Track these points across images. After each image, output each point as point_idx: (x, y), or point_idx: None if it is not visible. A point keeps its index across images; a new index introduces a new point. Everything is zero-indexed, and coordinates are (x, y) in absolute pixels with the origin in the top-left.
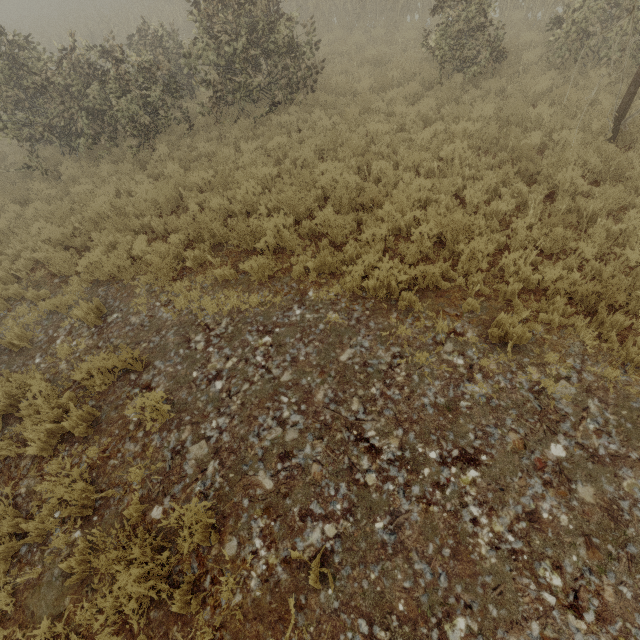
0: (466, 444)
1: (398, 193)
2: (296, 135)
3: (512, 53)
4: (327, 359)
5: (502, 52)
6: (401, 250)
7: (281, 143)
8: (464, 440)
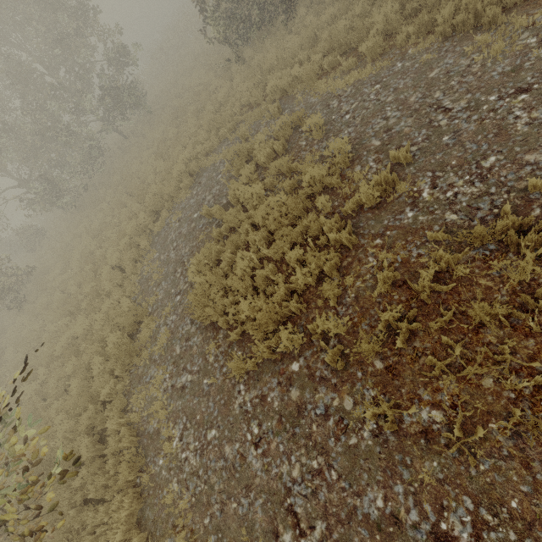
0: (522, 84)
1: None
2: None
3: None
4: (419, 80)
5: None
6: None
7: None
8: (521, 83)
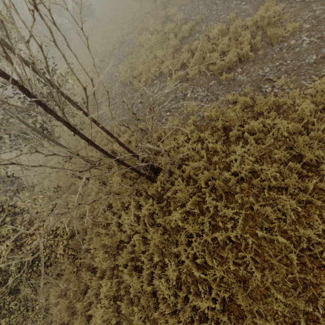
0: None
1: None
2: None
3: None
4: None
5: None
6: None
7: None
8: None
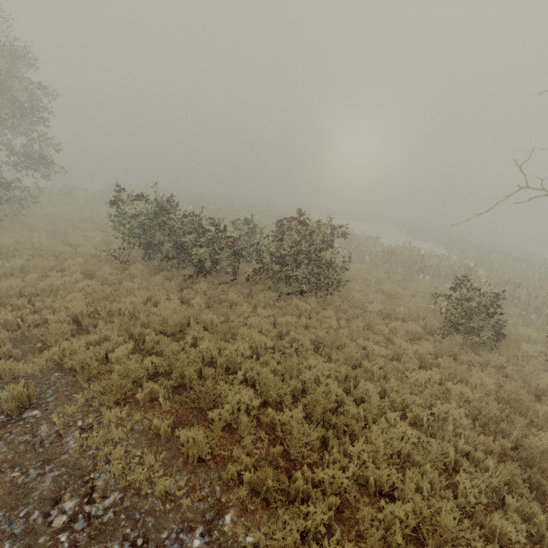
0: None
1: (377, 430)
2: (305, 320)
3: (510, 338)
4: None
5: (502, 335)
6: (361, 521)
7: (289, 321)
8: None
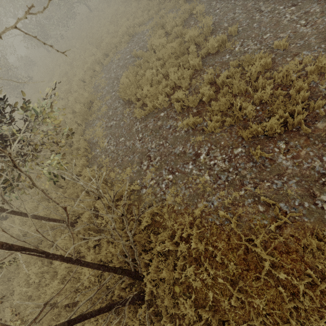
0: (295, 2)
1: None
2: None
3: None
4: None
5: None
6: None
7: None
8: (295, 1)
